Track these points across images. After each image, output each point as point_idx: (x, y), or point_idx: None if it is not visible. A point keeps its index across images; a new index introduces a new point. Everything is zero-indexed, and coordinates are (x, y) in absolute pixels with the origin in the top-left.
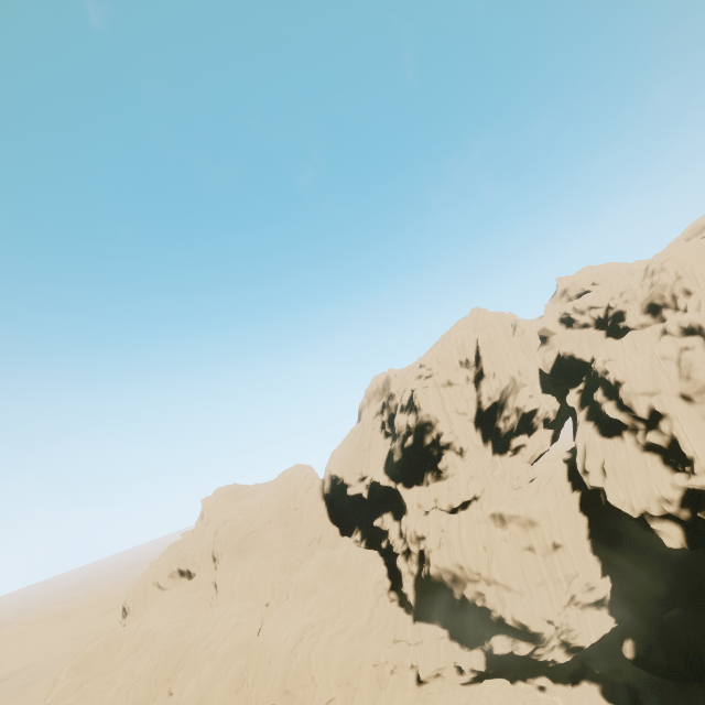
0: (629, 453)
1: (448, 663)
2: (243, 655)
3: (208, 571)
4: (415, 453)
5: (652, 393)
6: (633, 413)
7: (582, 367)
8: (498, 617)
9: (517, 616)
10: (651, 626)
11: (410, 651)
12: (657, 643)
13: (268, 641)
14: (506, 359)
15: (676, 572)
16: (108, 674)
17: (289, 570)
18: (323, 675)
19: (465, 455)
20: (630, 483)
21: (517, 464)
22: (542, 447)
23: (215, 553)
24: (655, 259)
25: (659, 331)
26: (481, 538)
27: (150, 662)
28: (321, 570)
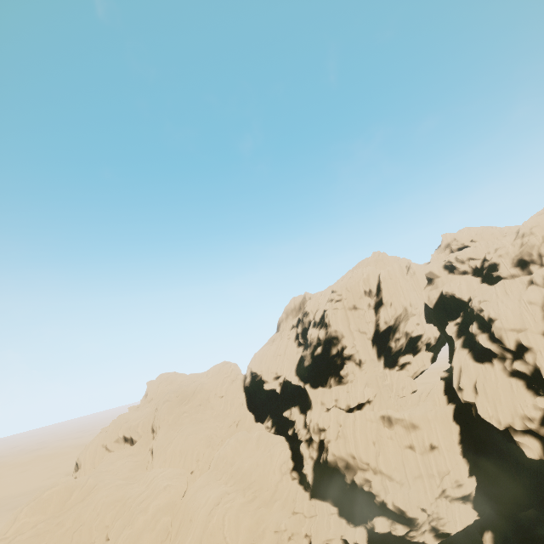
0: (498, 376)
1: (336, 536)
2: (170, 513)
3: (147, 440)
4: (323, 360)
5: (520, 330)
6: (503, 345)
7: (460, 305)
8: (381, 501)
9: (397, 502)
10: (508, 522)
11: (305, 522)
12: (512, 537)
13: (191, 503)
14: (401, 292)
15: (533, 478)
16: (58, 517)
17: (212, 445)
18: (233, 536)
19: (363, 366)
20: (498, 401)
21: (402, 377)
22: (424, 366)
23: (154, 426)
24: (526, 225)
25: (526, 281)
26: (372, 434)
27: (93, 511)
28: (238, 448)
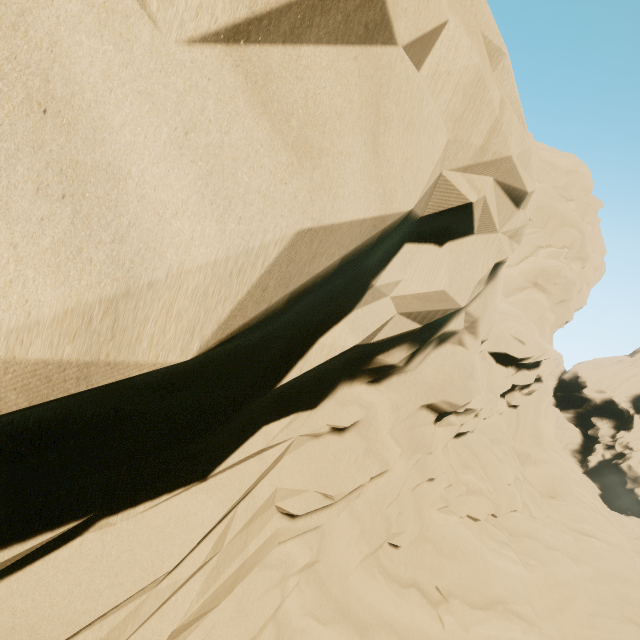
0: None
1: None
2: None
3: None
4: None
5: None
6: None
7: None
8: None
9: None
10: None
11: None
12: None
13: None
14: None
15: None
16: None
17: None
18: None
19: None
20: None
21: None
22: None
23: None
24: None
25: None
26: None
27: None
28: None
